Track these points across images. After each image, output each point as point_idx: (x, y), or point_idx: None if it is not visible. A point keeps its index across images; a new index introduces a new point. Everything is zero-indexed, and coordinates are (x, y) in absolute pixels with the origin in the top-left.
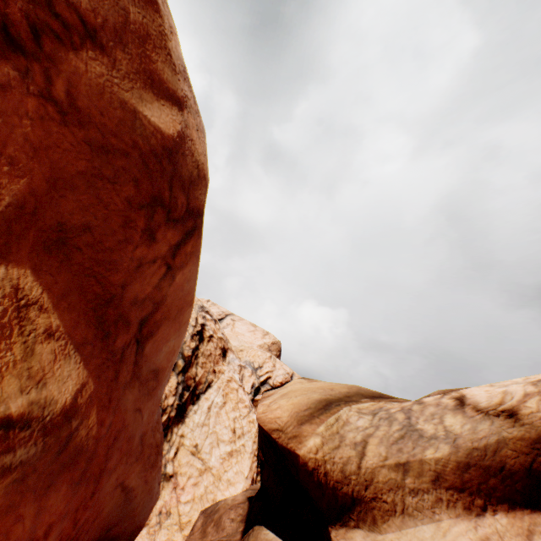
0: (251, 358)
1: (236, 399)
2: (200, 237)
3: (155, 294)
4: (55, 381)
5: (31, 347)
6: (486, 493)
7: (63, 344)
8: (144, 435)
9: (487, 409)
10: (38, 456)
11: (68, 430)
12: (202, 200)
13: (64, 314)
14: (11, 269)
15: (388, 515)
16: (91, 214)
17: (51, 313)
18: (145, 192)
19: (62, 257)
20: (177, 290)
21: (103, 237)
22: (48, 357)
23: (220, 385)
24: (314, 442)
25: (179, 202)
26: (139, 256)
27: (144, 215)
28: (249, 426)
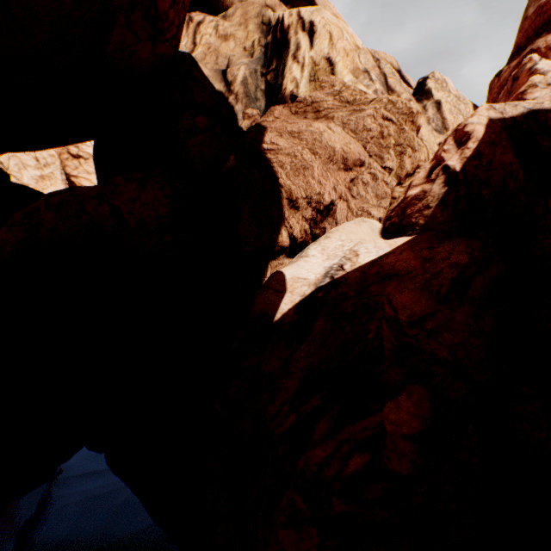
0: None
1: None
2: None
3: None
4: None
5: None
6: None
7: None
8: None
9: None
10: None
11: None
12: None
13: None
14: None
15: None
16: None
17: None
18: None
19: None
20: None
21: None
22: None
23: None
24: None
25: None
26: None
27: None
28: (52, 160)
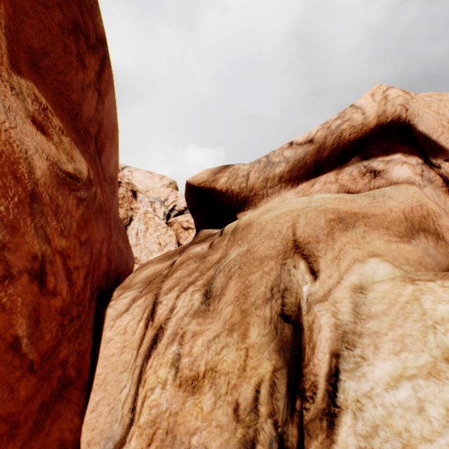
0: (157, 195)
1: (155, 224)
2: (110, 66)
3: (97, 116)
4: (77, 161)
5: (60, 137)
6: (299, 178)
7: (70, 140)
8: (118, 221)
9: (301, 143)
10: (88, 199)
11: (93, 191)
12: (103, 28)
13: (61, 121)
14: (26, 81)
15: (261, 200)
16: (43, 39)
17: (56, 118)
18: (68, 17)
19: (41, 77)
20: (107, 115)
21: (56, 61)
22: (68, 146)
23: (139, 218)
24: (224, 180)
25: (90, 29)
26: (81, 81)
27: (74, 42)
28: (170, 239)
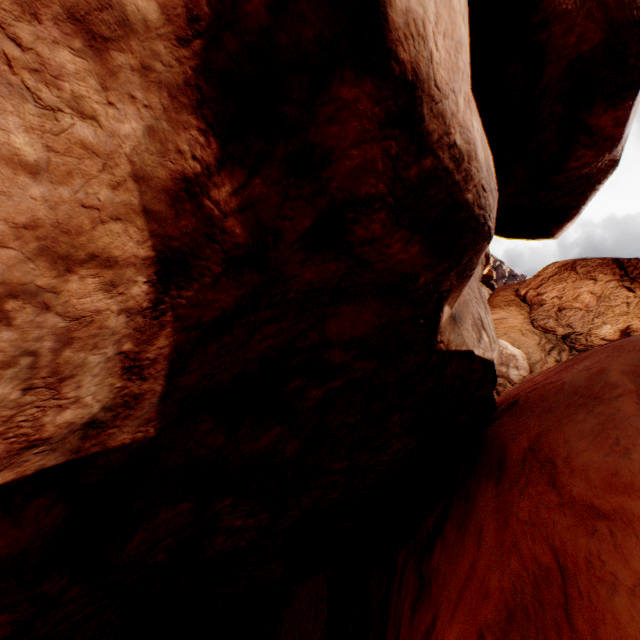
0: None
1: None
2: None
3: None
4: None
5: None
6: None
7: None
8: None
9: None
10: None
11: None
12: None
13: None
14: None
15: None
16: None
17: None
18: None
19: None
20: None
21: None
22: None
23: None
24: None
25: None
26: None
27: None
28: None
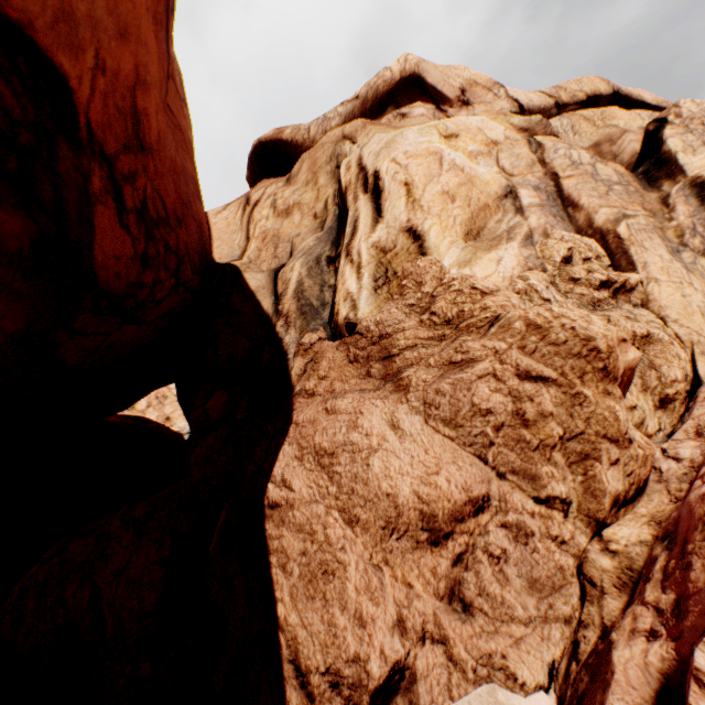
0: None
1: None
2: None
3: None
4: None
5: None
6: None
7: None
8: None
9: (350, 101)
10: None
11: None
12: None
13: None
14: None
15: None
16: None
17: None
18: None
19: None
20: None
21: None
22: None
23: None
24: (289, 132)
25: None
26: None
27: None
28: None
